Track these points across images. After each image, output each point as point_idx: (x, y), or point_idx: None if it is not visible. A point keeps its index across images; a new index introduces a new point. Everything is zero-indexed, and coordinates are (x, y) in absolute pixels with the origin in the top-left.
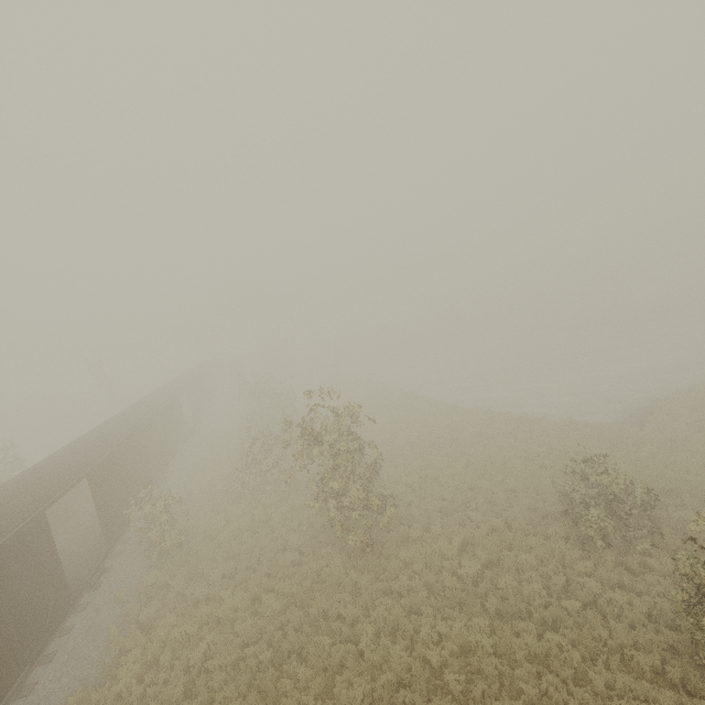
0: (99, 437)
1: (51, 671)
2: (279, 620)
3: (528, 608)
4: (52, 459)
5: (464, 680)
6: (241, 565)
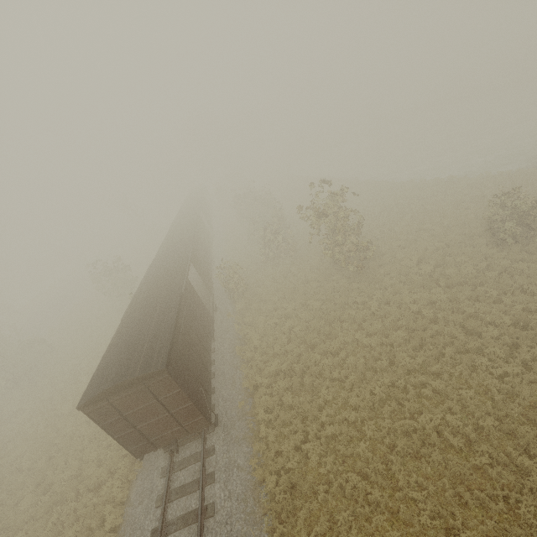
0: (177, 242)
1: (217, 344)
2: (320, 310)
3: (464, 280)
4: (162, 257)
5: (432, 313)
6: (288, 292)
